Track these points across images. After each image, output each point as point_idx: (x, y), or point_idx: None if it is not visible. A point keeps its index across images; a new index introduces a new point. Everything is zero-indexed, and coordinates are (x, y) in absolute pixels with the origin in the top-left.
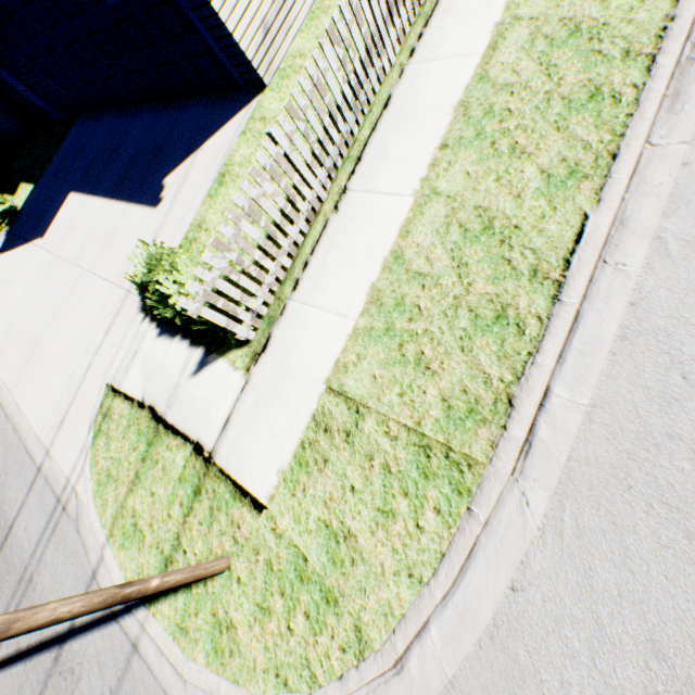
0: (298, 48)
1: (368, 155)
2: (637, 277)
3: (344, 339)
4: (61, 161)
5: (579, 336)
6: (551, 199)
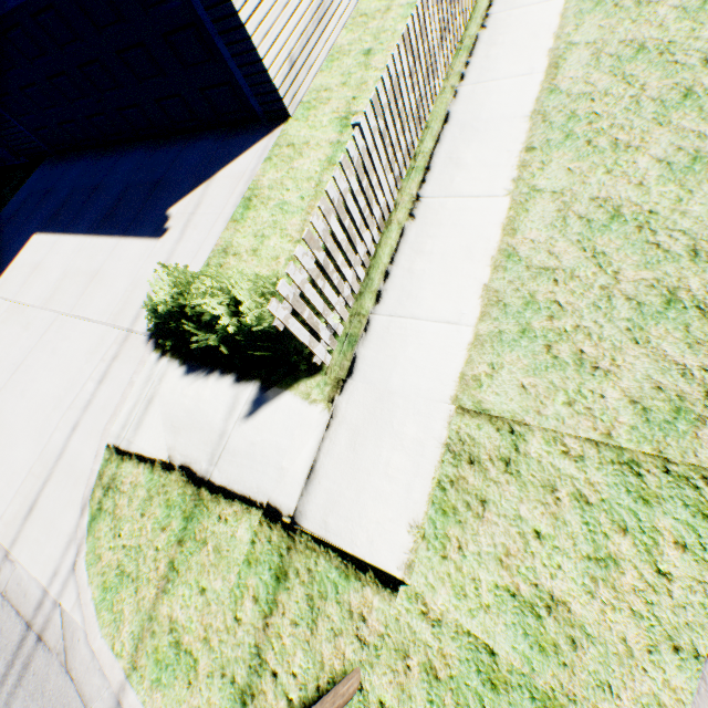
0: (320, 84)
1: (438, 164)
2: None
3: (464, 348)
4: (19, 204)
5: None
6: (681, 183)
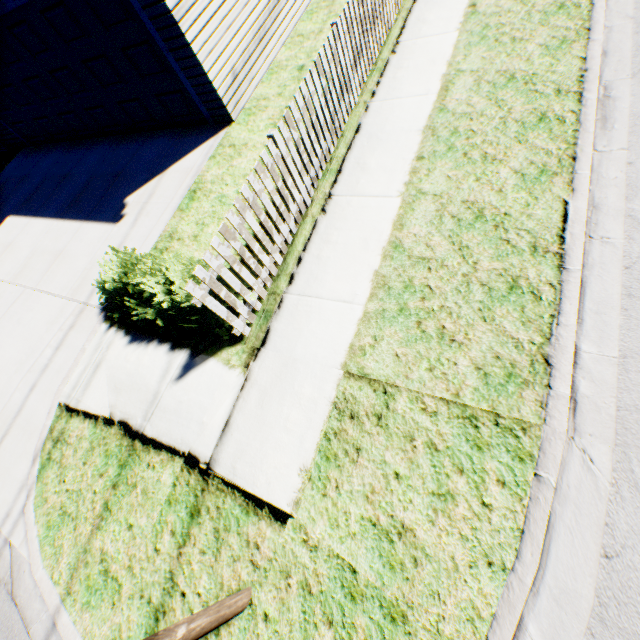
0: (261, 93)
1: (348, 168)
2: (623, 246)
3: (355, 323)
4: None
5: (589, 298)
6: (530, 191)
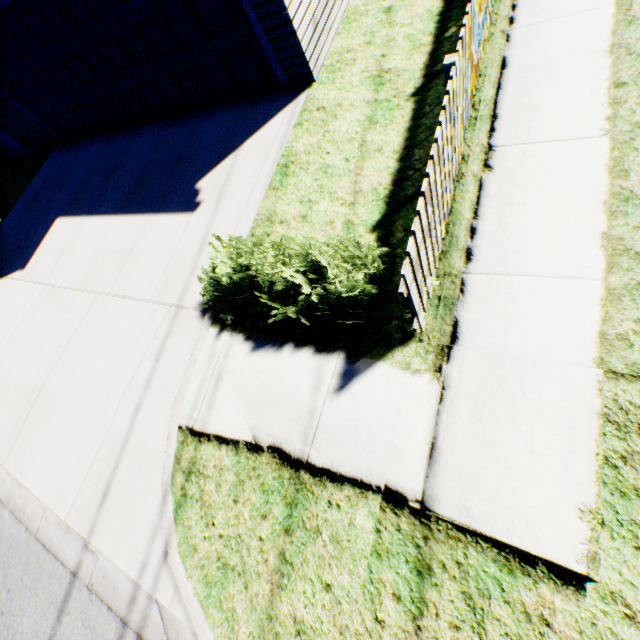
0: (340, 46)
1: (506, 111)
2: None
3: (596, 305)
4: (36, 191)
5: None
6: None
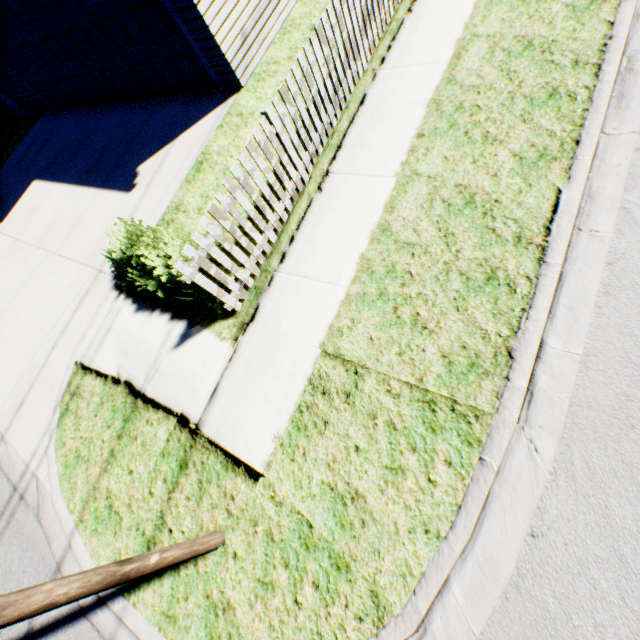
0: (271, 56)
1: (348, 144)
2: (611, 241)
3: (337, 305)
4: (24, 152)
5: (565, 293)
6: (525, 177)
